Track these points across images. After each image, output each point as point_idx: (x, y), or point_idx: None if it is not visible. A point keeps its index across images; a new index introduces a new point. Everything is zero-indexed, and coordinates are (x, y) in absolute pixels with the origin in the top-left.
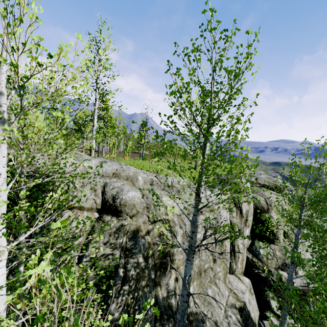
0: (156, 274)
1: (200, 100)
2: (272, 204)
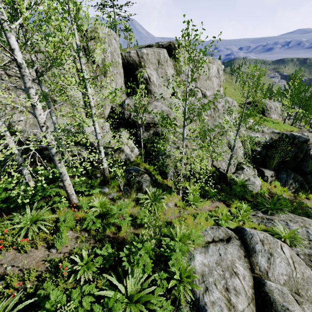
0: None
1: None
2: (144, 55)
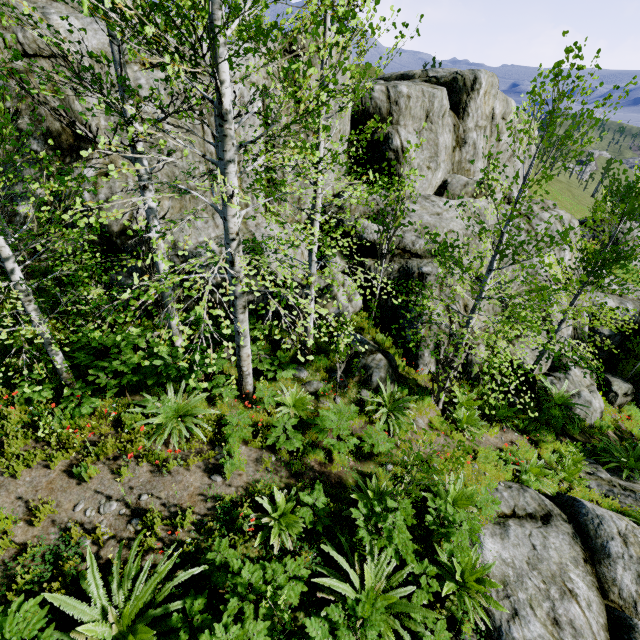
0: (65, 161)
1: None
2: (402, 99)
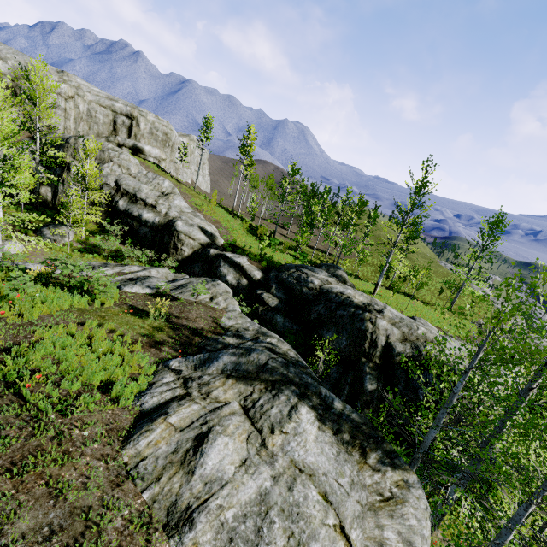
0: None
1: (488, 226)
2: None
